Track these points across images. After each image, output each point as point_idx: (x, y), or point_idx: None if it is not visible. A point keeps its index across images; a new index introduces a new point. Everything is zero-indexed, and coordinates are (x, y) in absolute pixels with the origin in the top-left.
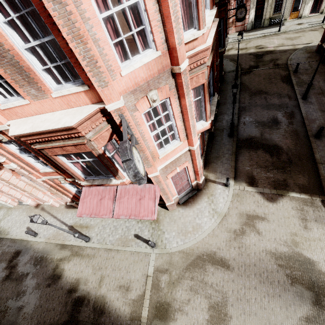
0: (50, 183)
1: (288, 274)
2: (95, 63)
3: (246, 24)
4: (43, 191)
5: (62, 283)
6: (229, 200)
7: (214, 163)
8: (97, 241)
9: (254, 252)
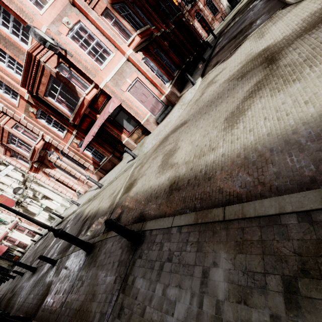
0: (73, 149)
1: (239, 77)
2: (22, 10)
3: (224, 12)
4: (80, 170)
5: (82, 218)
6: (195, 90)
7: (188, 84)
8: (106, 183)
9: (209, 95)
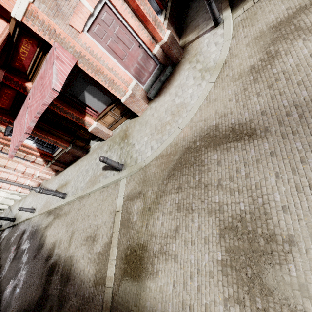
0: None
1: None
2: None
3: None
4: (21, 162)
5: (43, 251)
6: (228, 38)
7: (193, 21)
8: (71, 194)
9: None
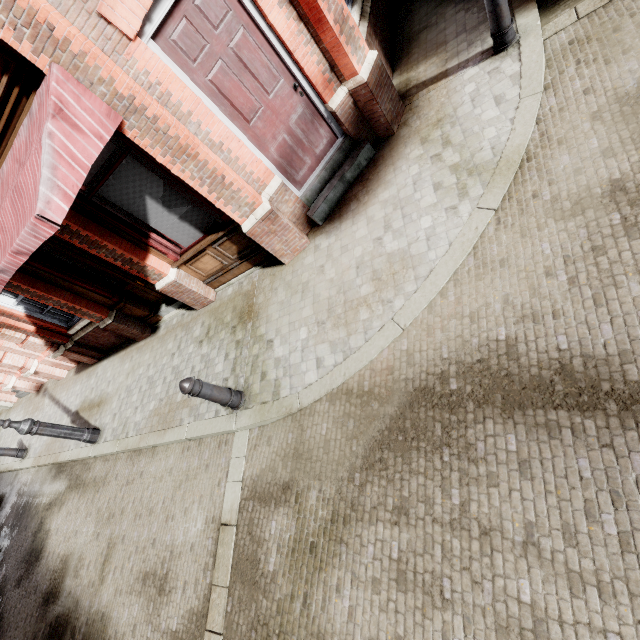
0: None
1: None
2: None
3: None
4: None
5: (39, 573)
6: (535, 89)
7: (430, 29)
8: (112, 435)
9: None
